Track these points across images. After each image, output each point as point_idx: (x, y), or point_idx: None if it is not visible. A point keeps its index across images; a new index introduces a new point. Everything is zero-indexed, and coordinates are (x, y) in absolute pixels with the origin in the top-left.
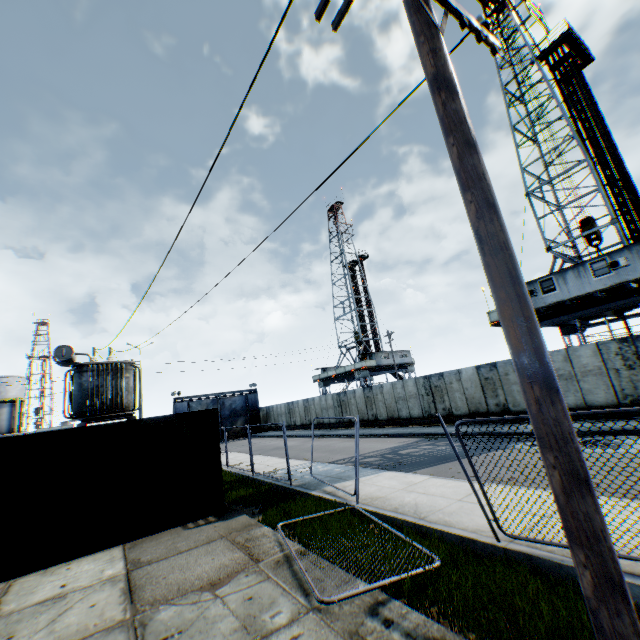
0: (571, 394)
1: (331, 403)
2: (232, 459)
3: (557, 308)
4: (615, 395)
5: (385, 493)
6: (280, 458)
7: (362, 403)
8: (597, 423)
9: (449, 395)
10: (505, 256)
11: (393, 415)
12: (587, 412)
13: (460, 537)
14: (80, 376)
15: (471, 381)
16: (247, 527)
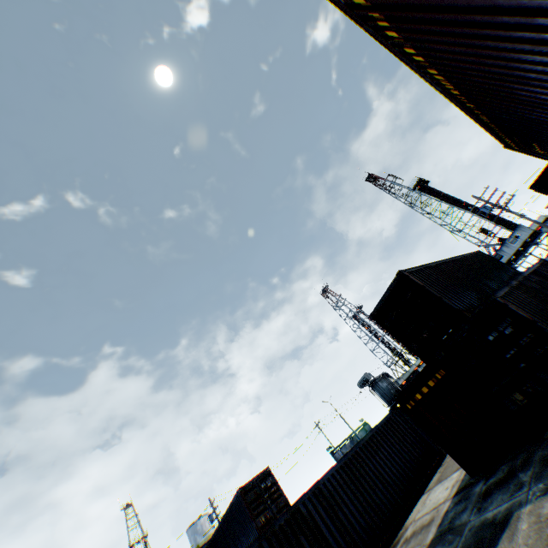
0: None
1: None
2: None
3: (507, 263)
4: None
5: None
6: None
7: None
8: None
9: None
10: None
11: None
12: None
13: None
14: (378, 384)
15: None
16: None
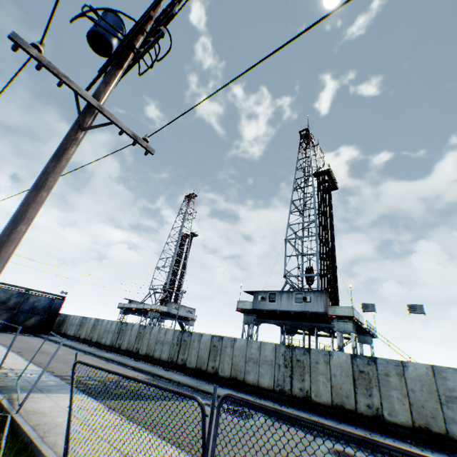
0: (253, 373)
1: (114, 328)
2: None
3: (274, 314)
4: (274, 382)
5: (52, 410)
6: (25, 359)
7: (134, 336)
8: (256, 399)
9: (189, 350)
10: None
11: (150, 353)
12: (127, 375)
13: None
14: None
15: (206, 344)
16: None
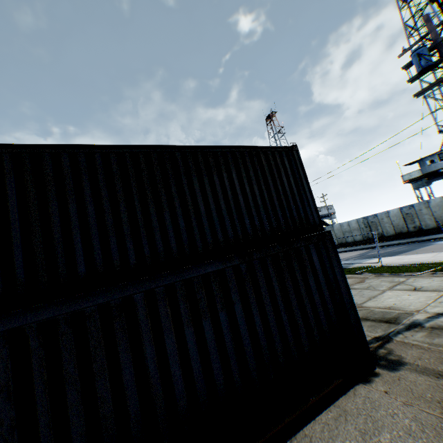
0: None
1: None
2: None
3: None
4: None
5: (389, 262)
6: None
7: None
8: None
9: (381, 226)
10: None
11: (341, 241)
12: None
13: None
14: None
15: (396, 216)
16: None
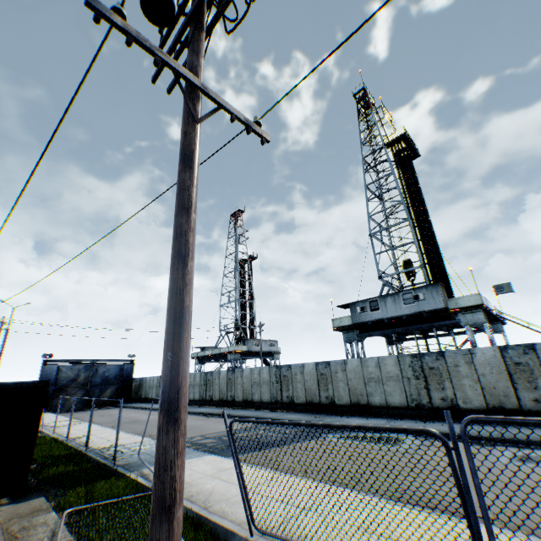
0: (378, 394)
1: (198, 381)
2: (80, 430)
3: (380, 323)
4: (407, 398)
5: (193, 478)
6: (127, 432)
7: (224, 384)
8: (392, 421)
9: (293, 385)
10: (177, 299)
11: (247, 398)
12: (311, 423)
13: (226, 529)
14: None
15: (311, 375)
16: (35, 512)
